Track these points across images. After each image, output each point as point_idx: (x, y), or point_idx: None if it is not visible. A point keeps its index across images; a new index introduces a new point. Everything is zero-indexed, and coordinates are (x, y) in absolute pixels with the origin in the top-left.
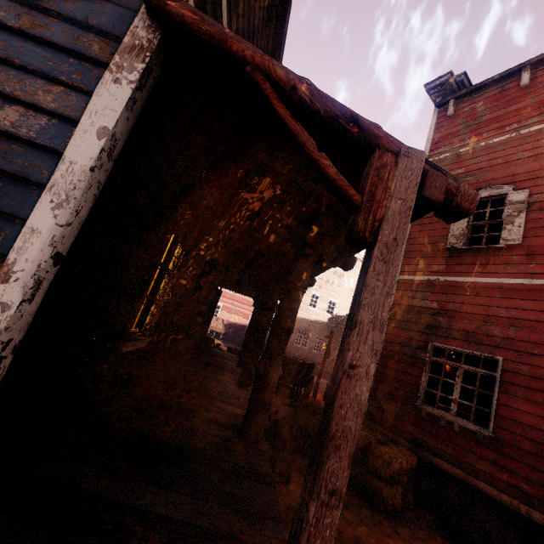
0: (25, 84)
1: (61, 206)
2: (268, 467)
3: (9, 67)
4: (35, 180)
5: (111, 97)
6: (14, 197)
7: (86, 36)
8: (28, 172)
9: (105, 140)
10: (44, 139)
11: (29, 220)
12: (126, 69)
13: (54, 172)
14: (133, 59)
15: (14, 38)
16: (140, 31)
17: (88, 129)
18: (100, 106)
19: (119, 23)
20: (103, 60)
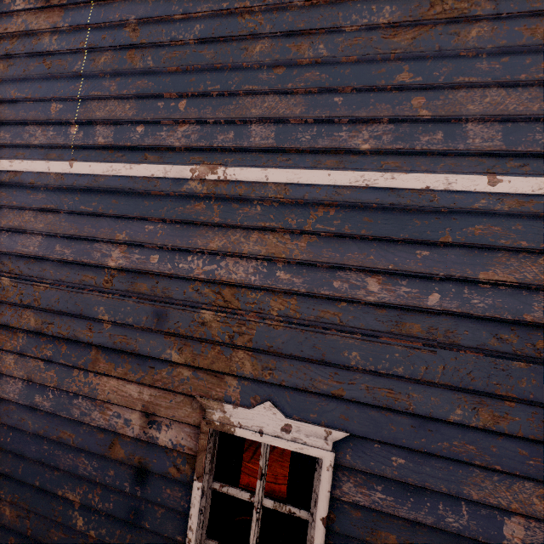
0: (514, 491)
1: None
2: None
3: (488, 471)
4: None
5: None
6: None
7: None
8: None
9: None
10: None
11: None
12: None
13: None
14: None
15: (478, 436)
16: None
17: None
18: None
19: None
20: None
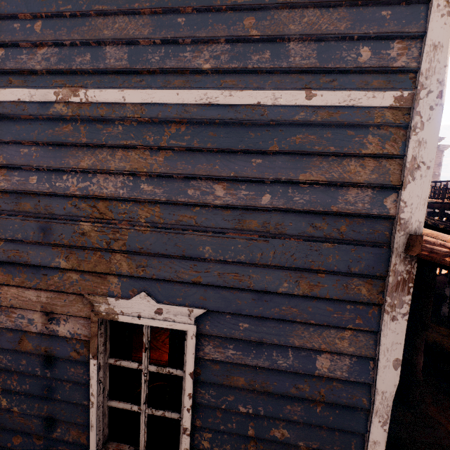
0: (324, 336)
1: (386, 422)
2: (445, 437)
3: (306, 325)
4: (360, 407)
5: (393, 333)
6: (350, 419)
7: (351, 281)
8: (353, 402)
9: (399, 368)
10: (354, 376)
11: (370, 436)
12: (397, 305)
13: (374, 401)
14: (400, 294)
15: (300, 301)
16: (398, 267)
17: (386, 364)
18: (388, 344)
19: (376, 263)
20: (374, 302)
